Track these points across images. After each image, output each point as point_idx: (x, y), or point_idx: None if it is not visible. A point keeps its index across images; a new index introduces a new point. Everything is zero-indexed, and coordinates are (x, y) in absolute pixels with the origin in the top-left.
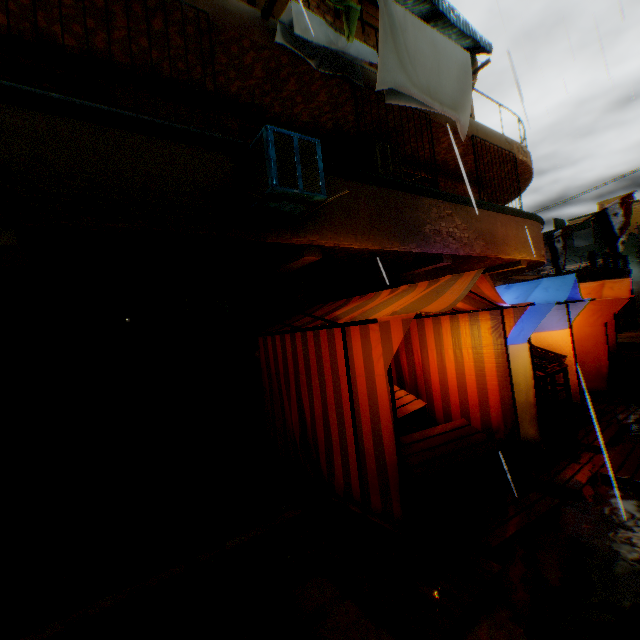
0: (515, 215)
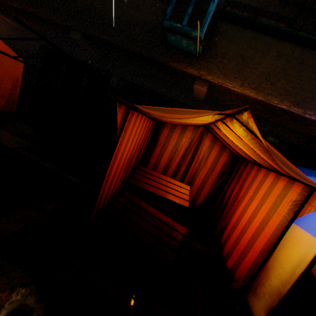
0: None
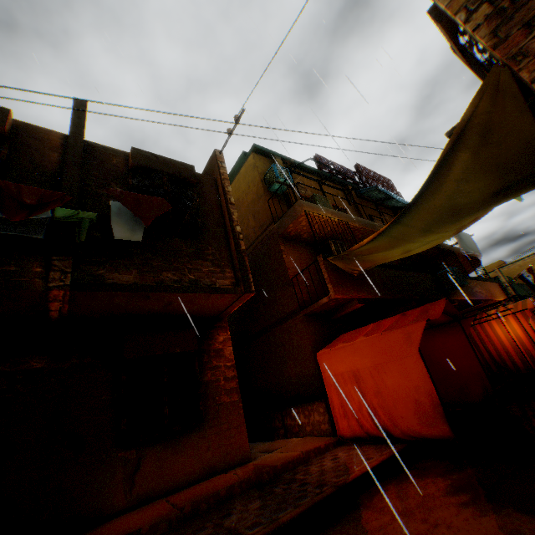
0: (489, 281)
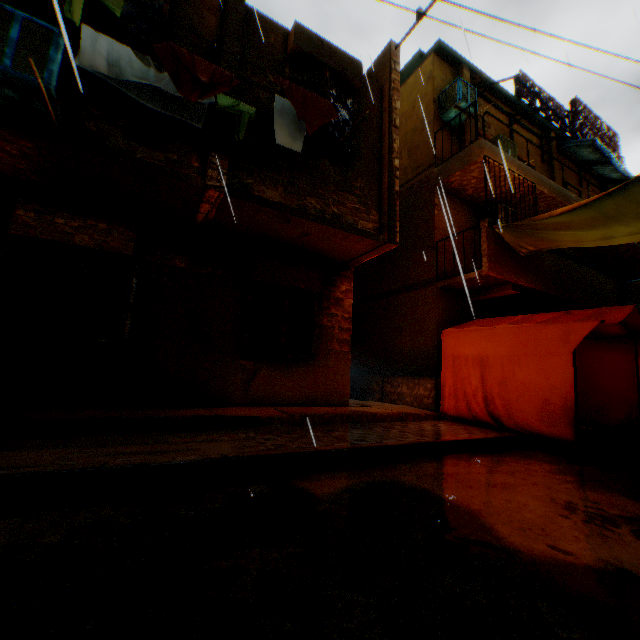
0: None
